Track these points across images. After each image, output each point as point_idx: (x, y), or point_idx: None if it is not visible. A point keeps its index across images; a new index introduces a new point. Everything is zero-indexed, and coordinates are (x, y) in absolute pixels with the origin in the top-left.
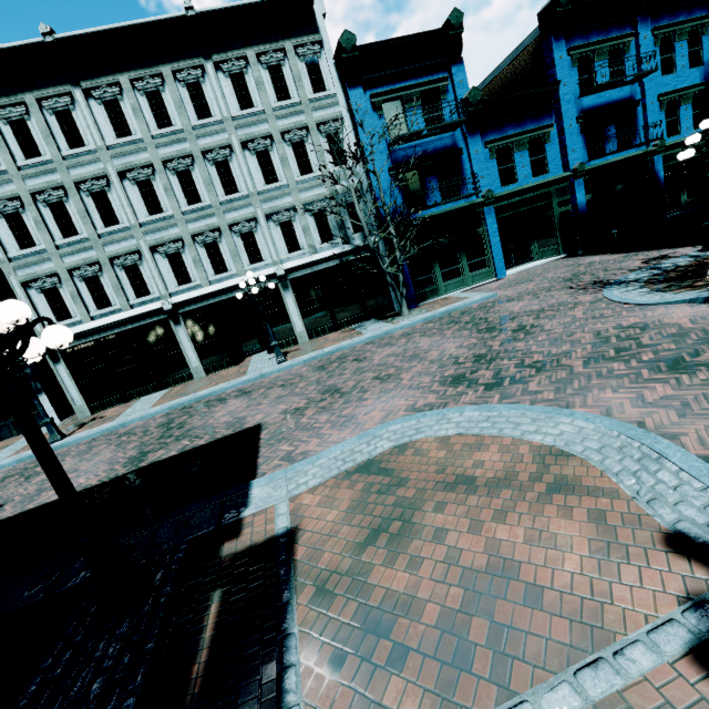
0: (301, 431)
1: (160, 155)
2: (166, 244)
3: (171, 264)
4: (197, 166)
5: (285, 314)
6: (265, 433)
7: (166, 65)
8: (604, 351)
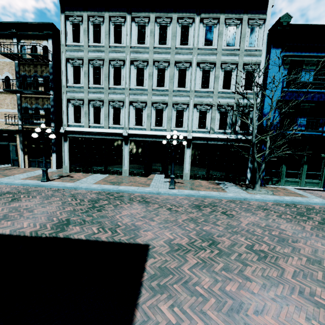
0: (183, 288)
1: (153, 57)
2: (138, 102)
3: (136, 113)
4: (169, 68)
5: (182, 160)
6: (150, 263)
7: (176, 14)
8: None
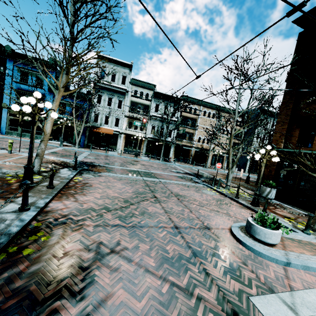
0: None
1: None
2: None
3: None
4: None
5: None
6: None
7: None
8: None
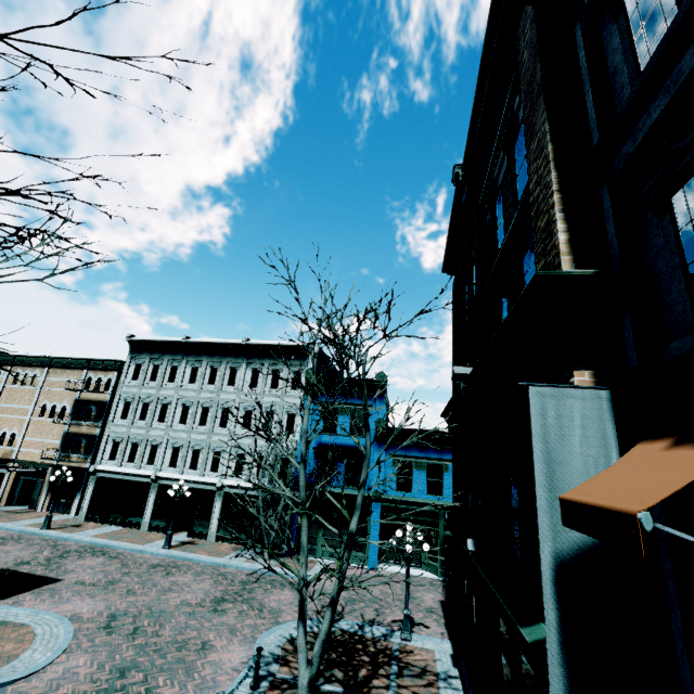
0: (50, 594)
1: (200, 397)
2: (177, 441)
3: (173, 452)
4: (213, 407)
5: (211, 513)
6: (49, 586)
7: (226, 359)
8: (157, 645)
